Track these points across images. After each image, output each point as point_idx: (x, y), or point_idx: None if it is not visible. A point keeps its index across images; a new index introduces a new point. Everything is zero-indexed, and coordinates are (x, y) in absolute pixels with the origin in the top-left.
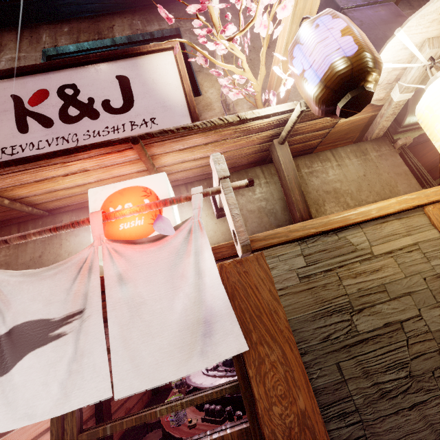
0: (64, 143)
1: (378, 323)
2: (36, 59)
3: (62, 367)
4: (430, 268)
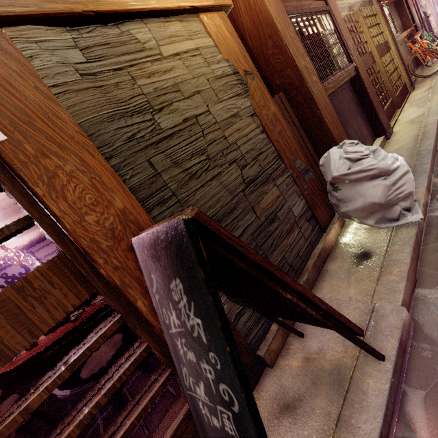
0: None
1: (178, 120)
2: None
3: None
4: (210, 71)
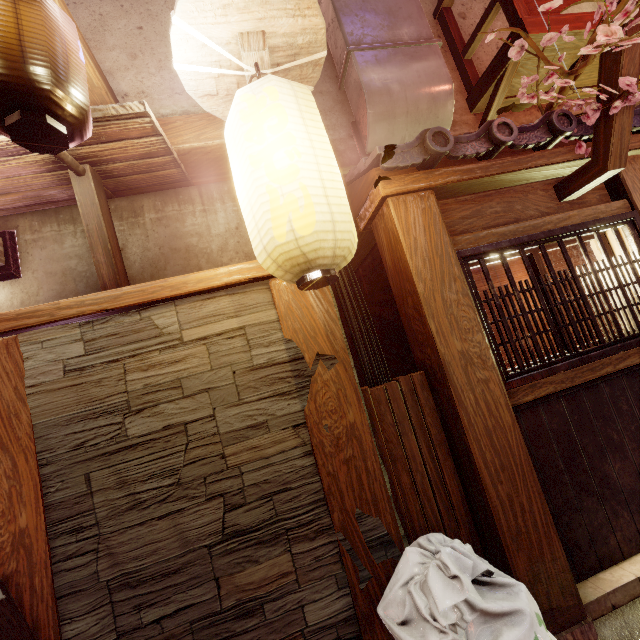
0: None
1: (157, 426)
2: None
3: None
4: (247, 359)
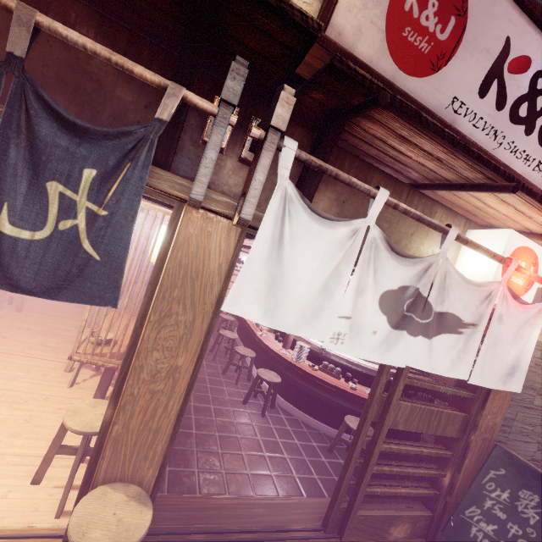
0: (491, 136)
1: (541, 404)
2: None
3: (455, 352)
4: None
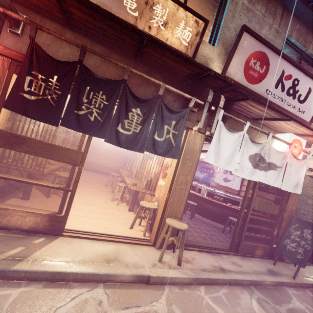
0: (280, 101)
1: (311, 203)
2: (283, 38)
3: (275, 177)
4: None
